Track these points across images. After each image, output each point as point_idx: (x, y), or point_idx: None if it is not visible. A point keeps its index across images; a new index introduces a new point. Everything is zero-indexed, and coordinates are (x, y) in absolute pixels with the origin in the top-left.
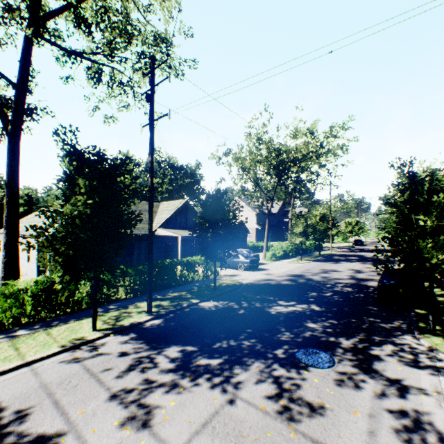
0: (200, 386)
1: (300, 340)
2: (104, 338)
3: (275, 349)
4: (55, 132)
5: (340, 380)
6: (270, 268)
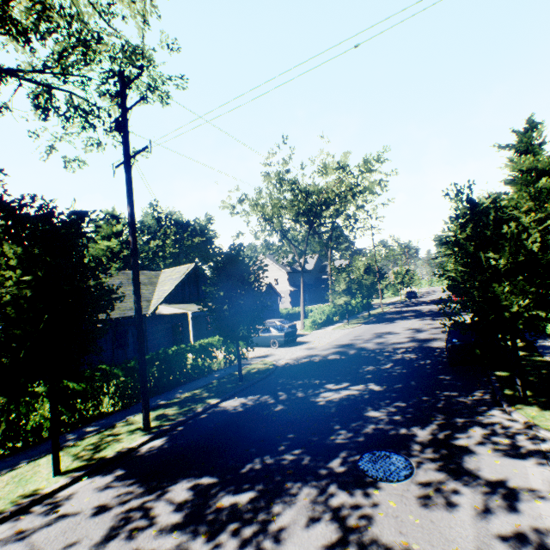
0: (221, 548)
1: (361, 441)
2: (72, 485)
3: (330, 461)
4: None
5: (425, 497)
6: (312, 339)
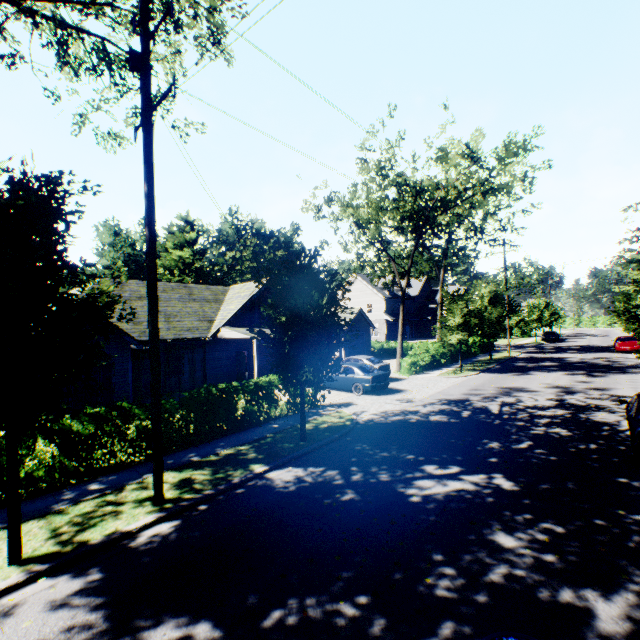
0: None
1: (483, 602)
2: (25, 586)
3: None
4: None
5: None
6: (409, 387)
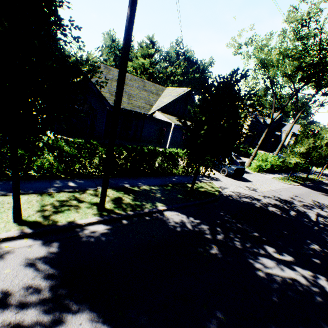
0: None
1: None
2: (17, 239)
3: None
4: None
5: None
6: (254, 180)
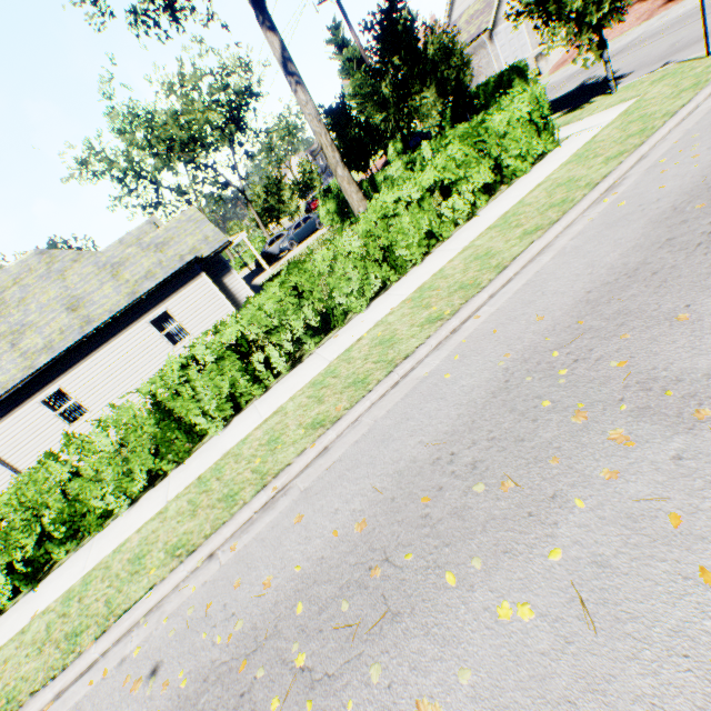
0: None
1: None
2: None
3: None
4: None
5: None
6: None
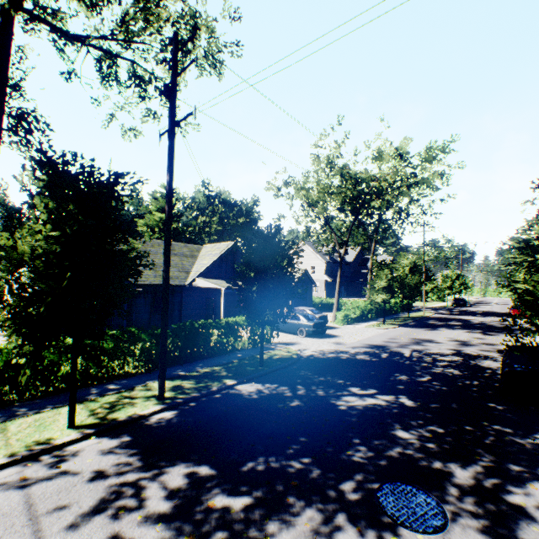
0: None
1: (383, 465)
2: (81, 441)
3: (342, 482)
4: (13, 130)
5: None
6: (342, 334)
